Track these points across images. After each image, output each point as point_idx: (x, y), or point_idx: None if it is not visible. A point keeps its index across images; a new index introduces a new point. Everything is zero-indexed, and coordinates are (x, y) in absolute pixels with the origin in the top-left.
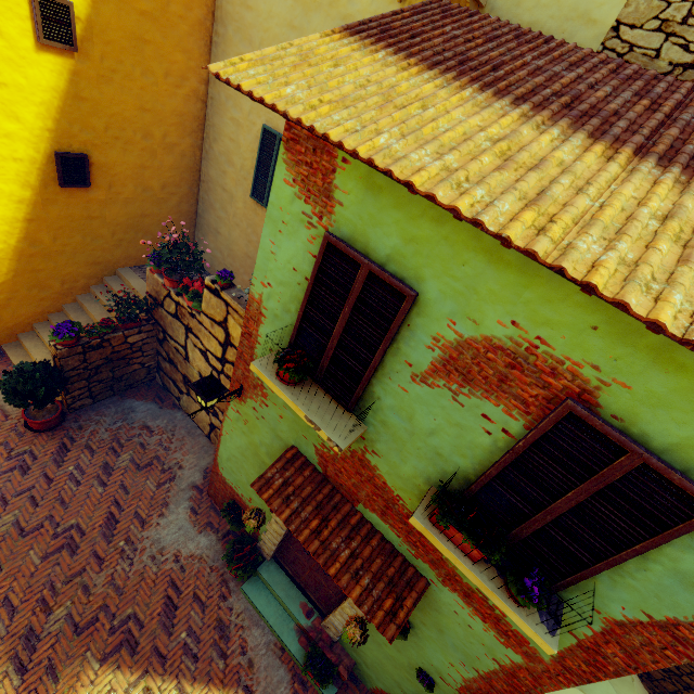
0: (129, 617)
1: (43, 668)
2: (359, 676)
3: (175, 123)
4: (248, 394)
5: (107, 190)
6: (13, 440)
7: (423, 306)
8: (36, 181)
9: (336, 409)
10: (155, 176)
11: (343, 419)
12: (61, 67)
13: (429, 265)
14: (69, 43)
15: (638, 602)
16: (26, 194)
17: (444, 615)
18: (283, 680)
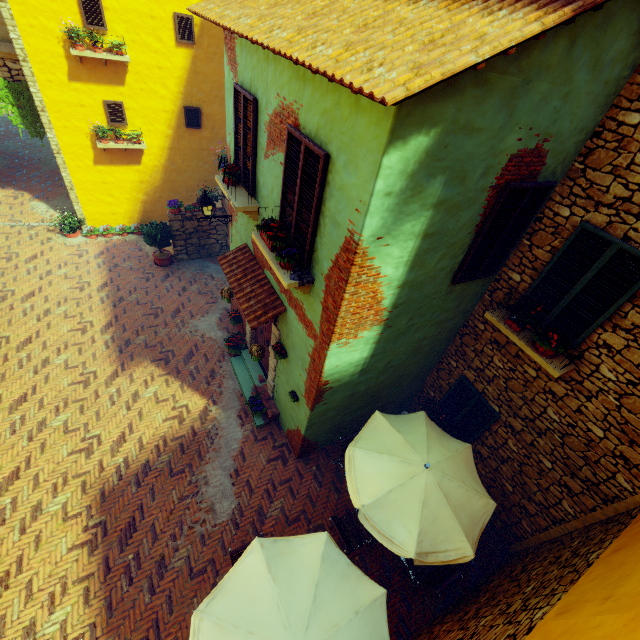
0: (170, 350)
1: (129, 354)
2: (282, 425)
3: None
4: (233, 218)
5: (211, 131)
6: (147, 267)
7: (260, 107)
8: (174, 125)
9: (247, 197)
10: None
11: (247, 200)
12: (187, 55)
13: (258, 80)
14: (191, 40)
15: (328, 253)
16: (170, 133)
17: (293, 332)
18: (236, 407)
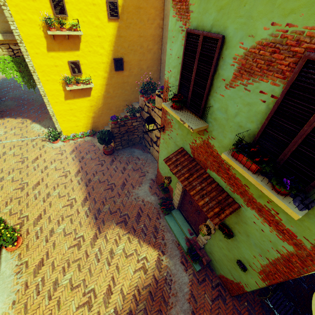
0: (126, 214)
1: (101, 220)
2: (213, 267)
3: (151, 40)
4: (166, 128)
5: (129, 71)
6: (100, 156)
7: (228, 43)
8: (108, 70)
9: (195, 118)
10: (144, 63)
11: (197, 121)
12: (115, 26)
13: (229, 17)
14: (117, 16)
15: None
16: (106, 75)
17: (248, 225)
18: (177, 255)
